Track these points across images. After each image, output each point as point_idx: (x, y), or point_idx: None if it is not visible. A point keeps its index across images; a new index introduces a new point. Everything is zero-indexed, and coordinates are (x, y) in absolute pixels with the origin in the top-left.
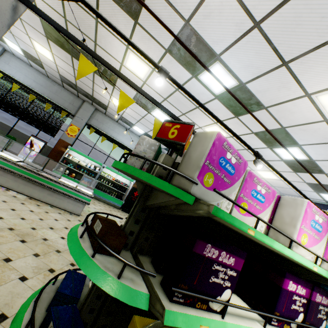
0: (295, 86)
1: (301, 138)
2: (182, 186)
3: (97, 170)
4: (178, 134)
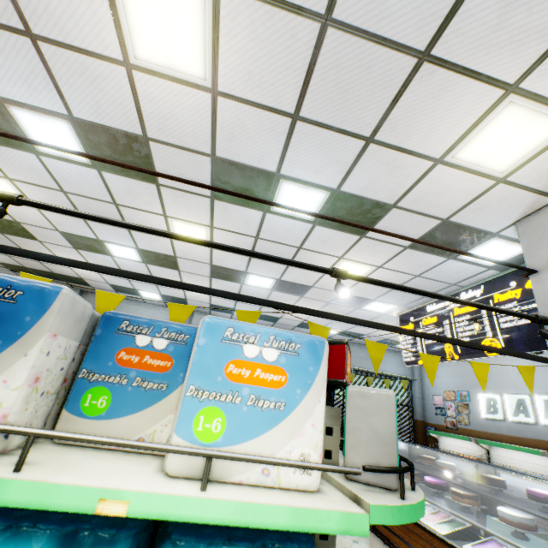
0: (97, 64)
1: (257, 157)
2: None
3: None
4: None
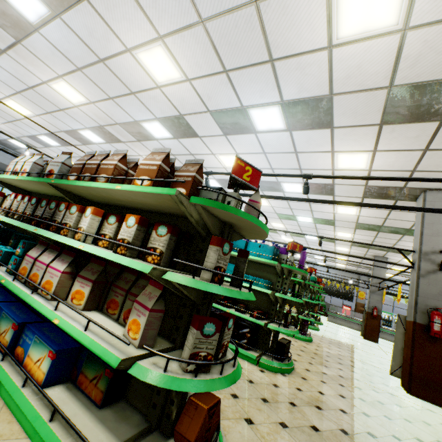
0: None
1: None
2: None
3: (390, 318)
4: None
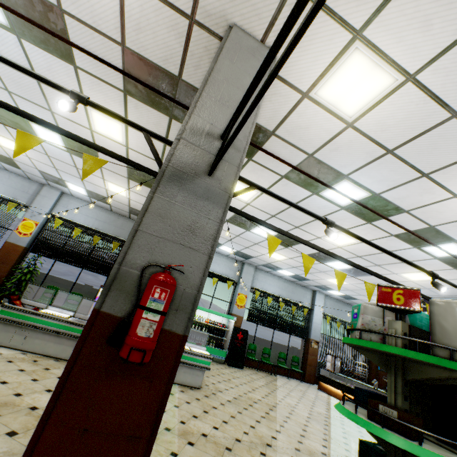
0: (440, 190)
1: None
2: (455, 359)
3: None
4: (405, 299)
